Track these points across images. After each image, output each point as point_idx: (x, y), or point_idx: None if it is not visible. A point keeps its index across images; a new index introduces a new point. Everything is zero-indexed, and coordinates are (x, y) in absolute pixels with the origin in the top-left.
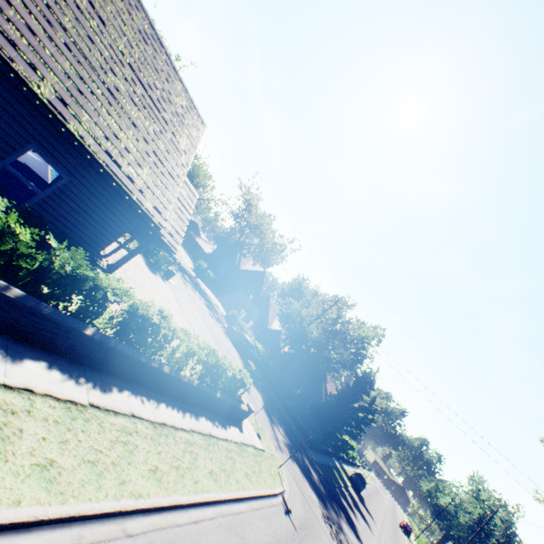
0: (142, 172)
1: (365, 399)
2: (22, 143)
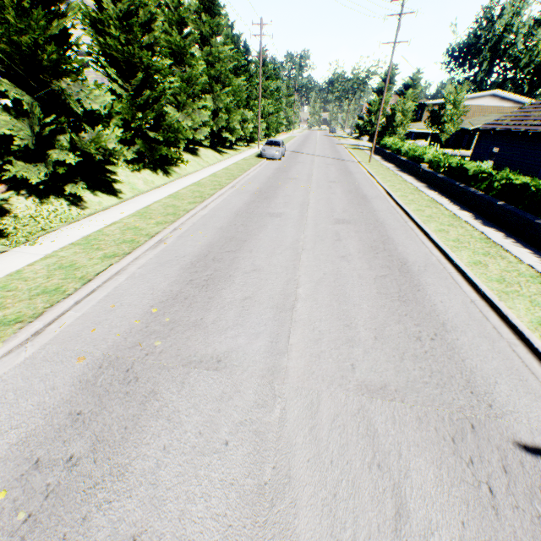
0: None
1: None
2: None
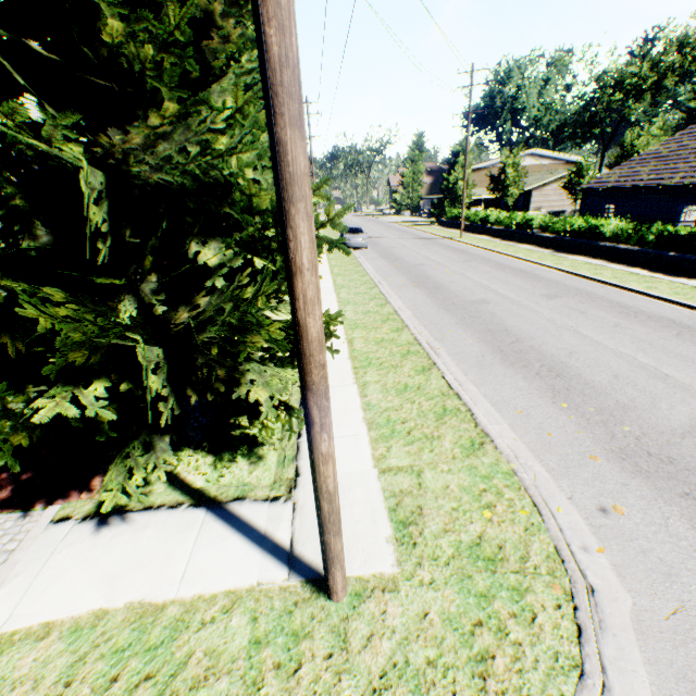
0: None
1: None
2: (677, 208)
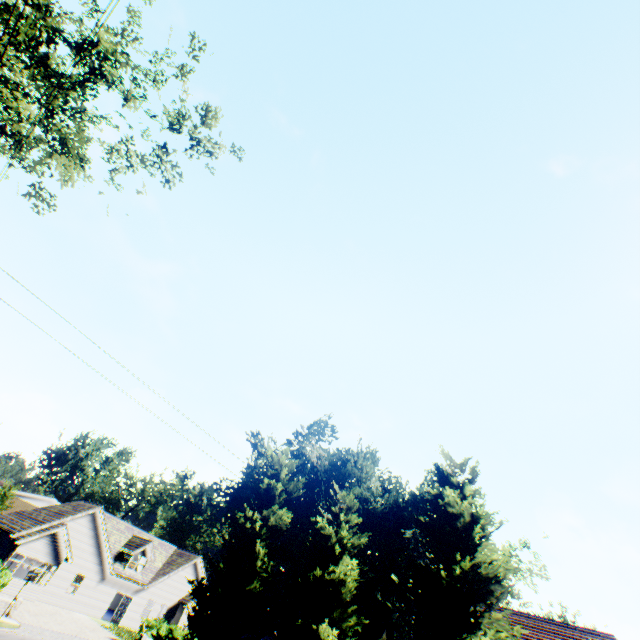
0: (26, 525)
1: (248, 516)
2: None
